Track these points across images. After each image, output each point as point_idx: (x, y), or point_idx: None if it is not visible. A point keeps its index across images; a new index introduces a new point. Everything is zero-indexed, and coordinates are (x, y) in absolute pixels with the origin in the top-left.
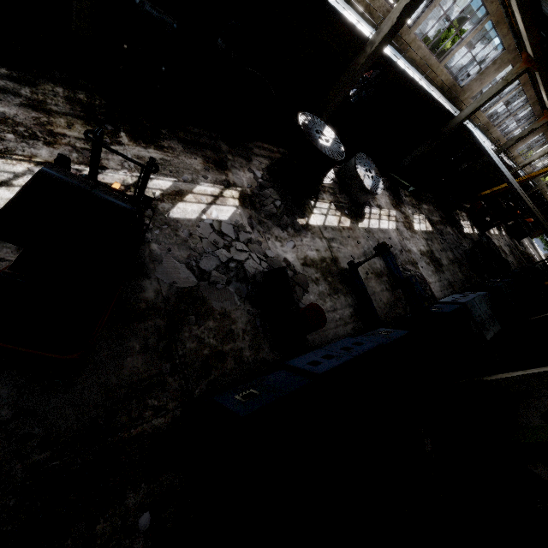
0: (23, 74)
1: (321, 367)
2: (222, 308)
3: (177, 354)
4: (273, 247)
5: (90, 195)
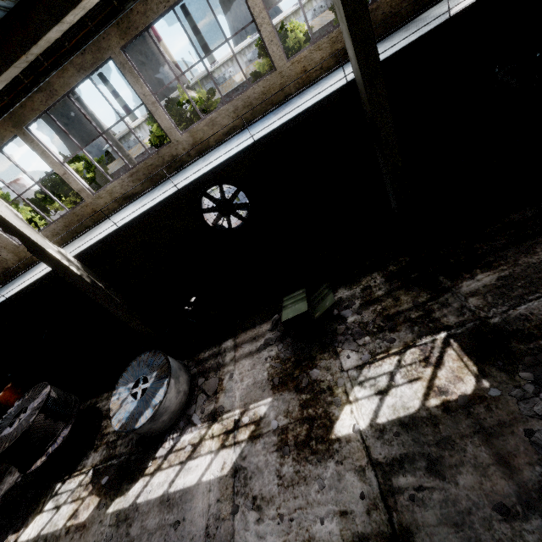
0: None
1: None
2: None
3: None
4: None
5: None
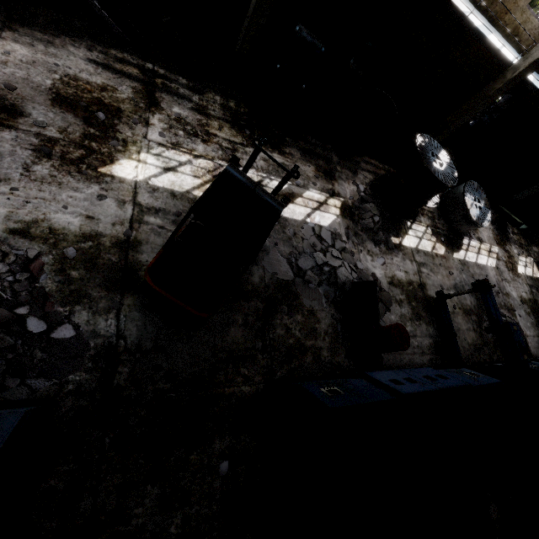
0: (196, 84)
1: (404, 388)
2: (310, 306)
3: (268, 336)
4: (364, 259)
5: (254, 192)
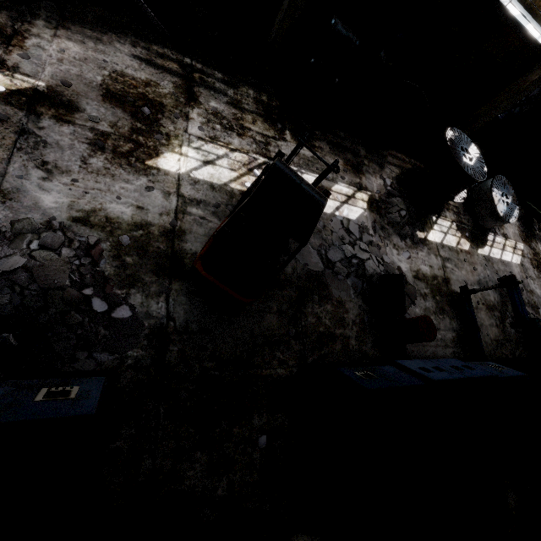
0: (231, 78)
1: (434, 375)
2: (339, 296)
3: (301, 323)
4: (390, 253)
5: (301, 185)
